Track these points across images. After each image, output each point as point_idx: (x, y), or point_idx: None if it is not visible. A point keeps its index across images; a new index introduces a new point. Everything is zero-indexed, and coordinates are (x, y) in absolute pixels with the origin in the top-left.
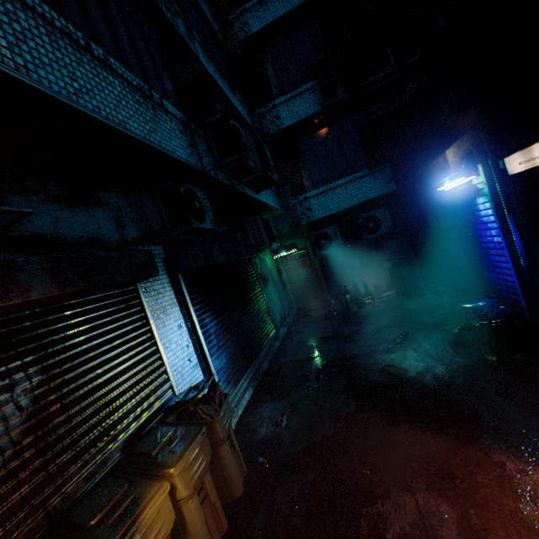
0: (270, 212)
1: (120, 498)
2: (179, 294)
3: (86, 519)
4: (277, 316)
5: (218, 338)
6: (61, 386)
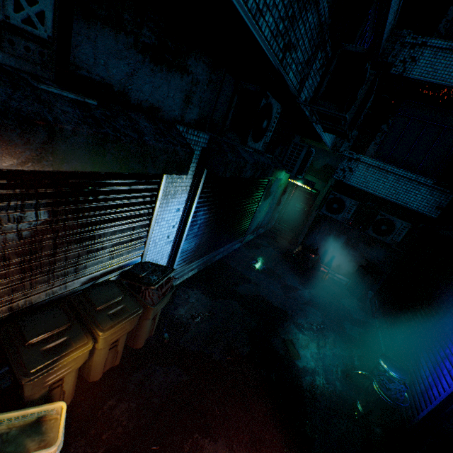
0: (320, 144)
1: (58, 332)
2: (195, 184)
3: (29, 335)
4: (254, 225)
5: (199, 229)
6: (60, 230)
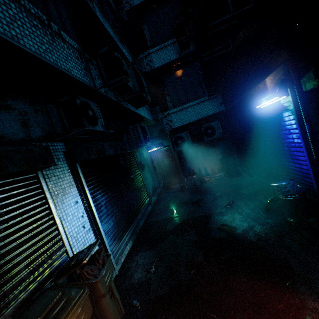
0: (146, 122)
1: None
2: (77, 178)
3: None
4: (150, 189)
5: (107, 208)
6: None
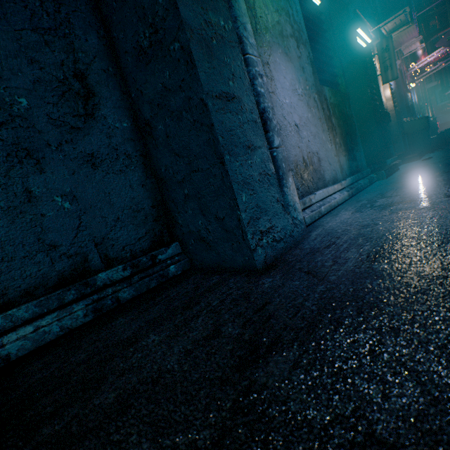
0: None
1: None
2: None
3: None
4: None
5: None
6: None
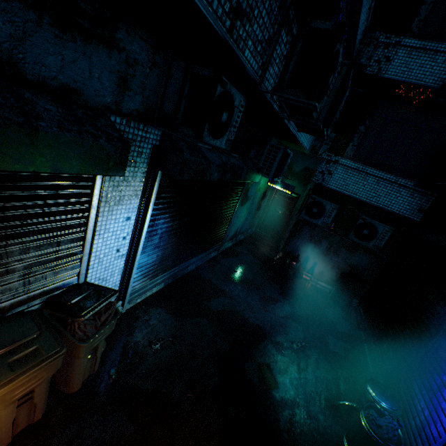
0: (297, 147)
1: None
2: (149, 188)
3: None
4: (232, 231)
5: (161, 239)
6: None
